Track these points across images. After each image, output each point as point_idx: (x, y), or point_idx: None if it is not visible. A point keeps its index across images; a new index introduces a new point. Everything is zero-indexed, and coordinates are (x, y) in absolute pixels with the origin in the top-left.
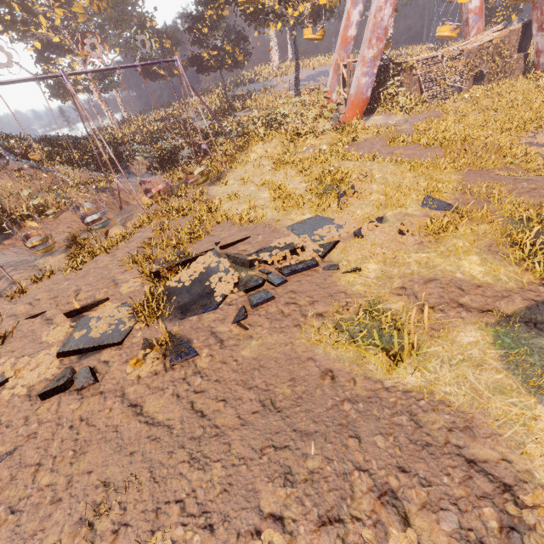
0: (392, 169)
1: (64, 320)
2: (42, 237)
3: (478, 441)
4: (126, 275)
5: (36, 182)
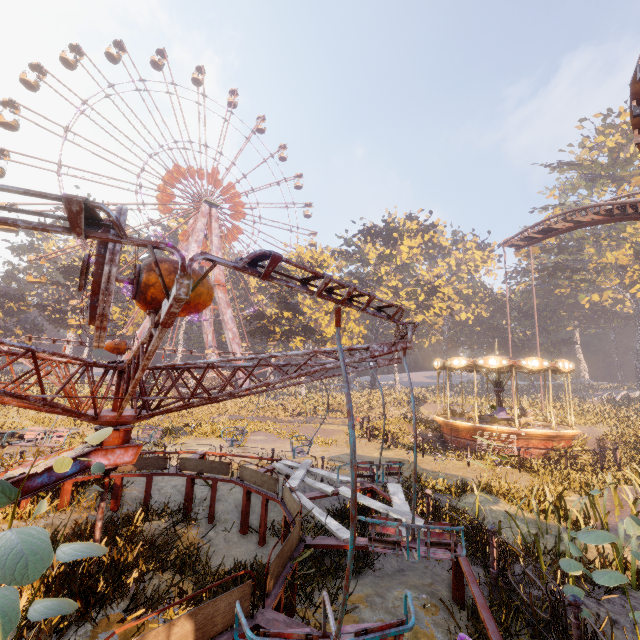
0: None
1: None
2: None
3: None
4: None
5: None
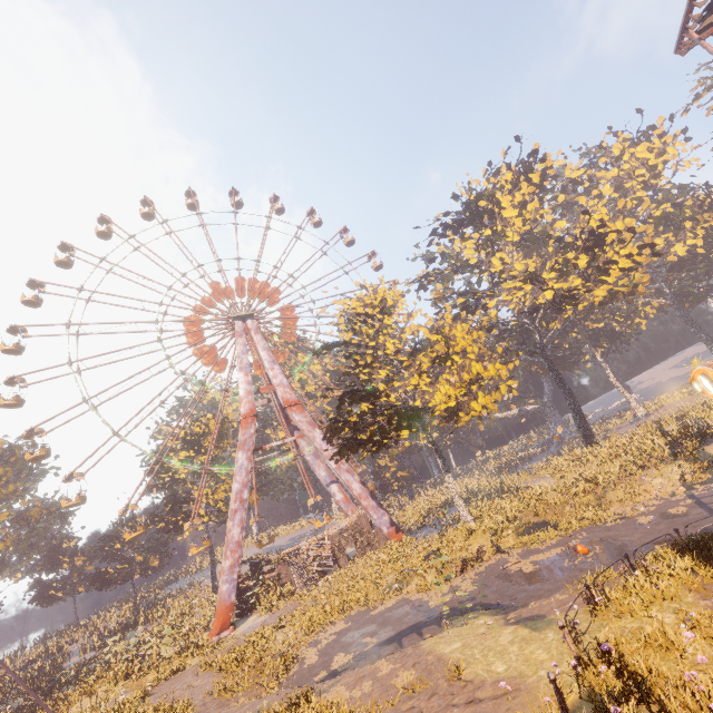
0: None
1: None
2: None
3: None
4: None
5: None
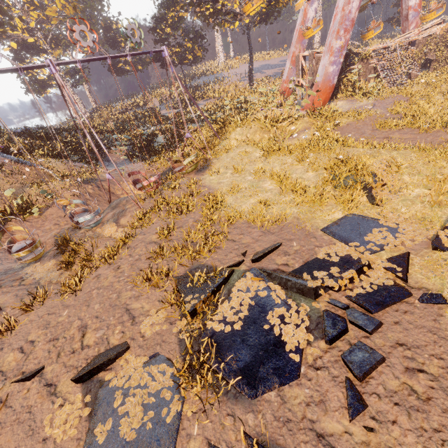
0: (416, 157)
1: (72, 388)
2: (29, 247)
3: None
4: (141, 302)
5: (19, 176)
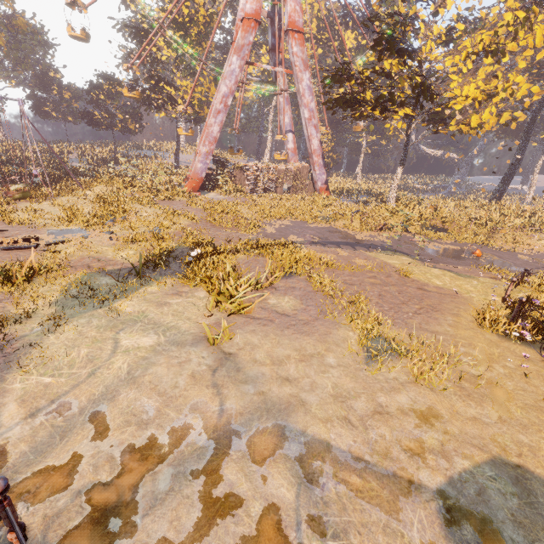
0: (158, 213)
1: None
2: None
3: (0, 303)
4: None
5: None
